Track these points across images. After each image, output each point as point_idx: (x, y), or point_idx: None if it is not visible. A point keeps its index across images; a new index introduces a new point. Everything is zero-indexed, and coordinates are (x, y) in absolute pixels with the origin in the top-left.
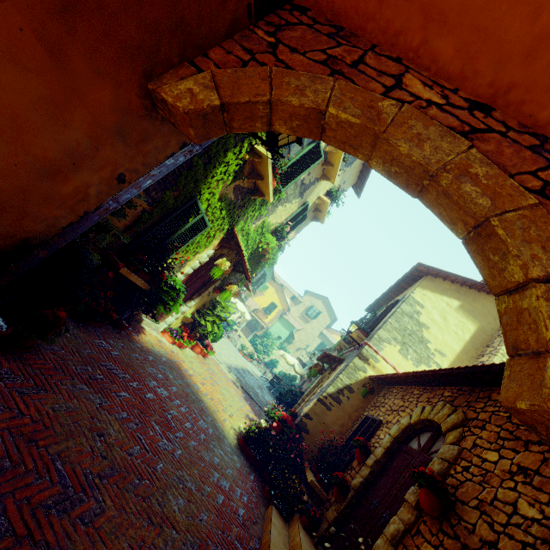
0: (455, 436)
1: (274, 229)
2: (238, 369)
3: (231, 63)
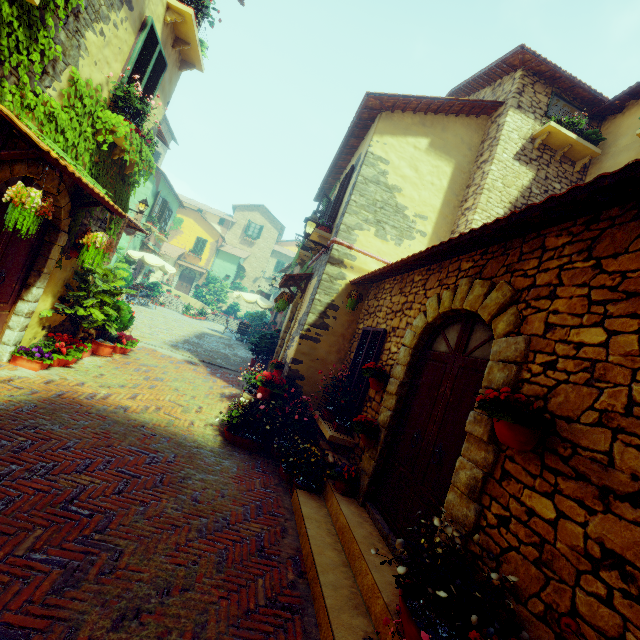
0: (509, 321)
1: (111, 97)
2: (190, 340)
3: None
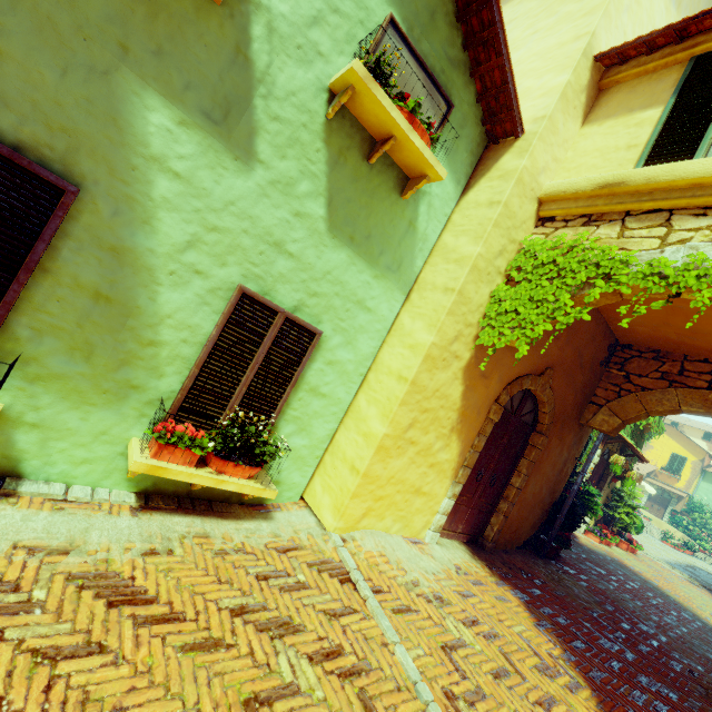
0: None
1: None
2: (682, 566)
3: (611, 395)
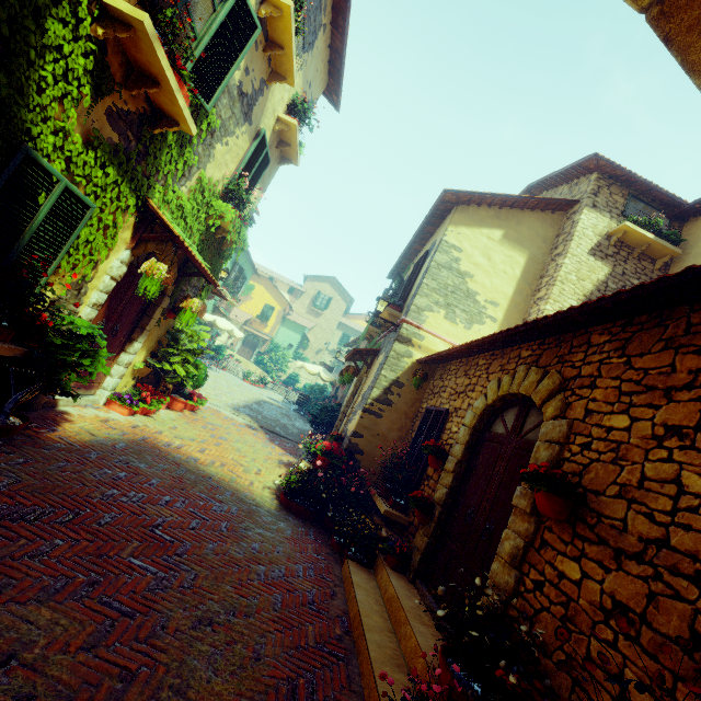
0: (557, 406)
1: (223, 189)
2: (250, 406)
3: None
